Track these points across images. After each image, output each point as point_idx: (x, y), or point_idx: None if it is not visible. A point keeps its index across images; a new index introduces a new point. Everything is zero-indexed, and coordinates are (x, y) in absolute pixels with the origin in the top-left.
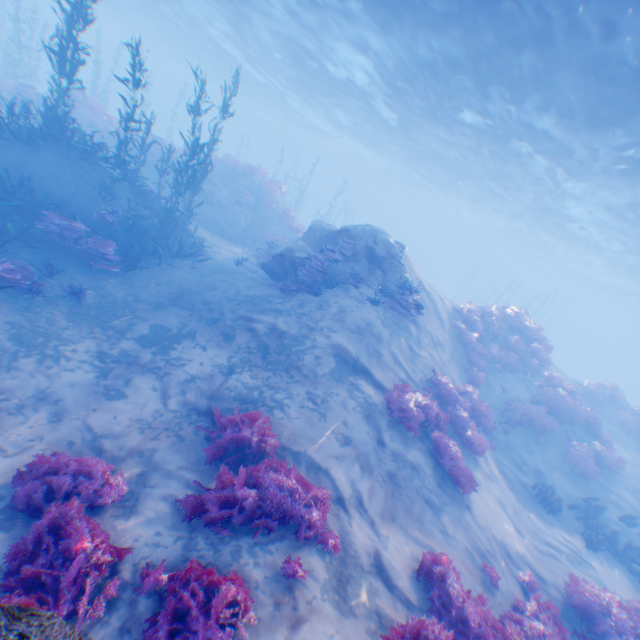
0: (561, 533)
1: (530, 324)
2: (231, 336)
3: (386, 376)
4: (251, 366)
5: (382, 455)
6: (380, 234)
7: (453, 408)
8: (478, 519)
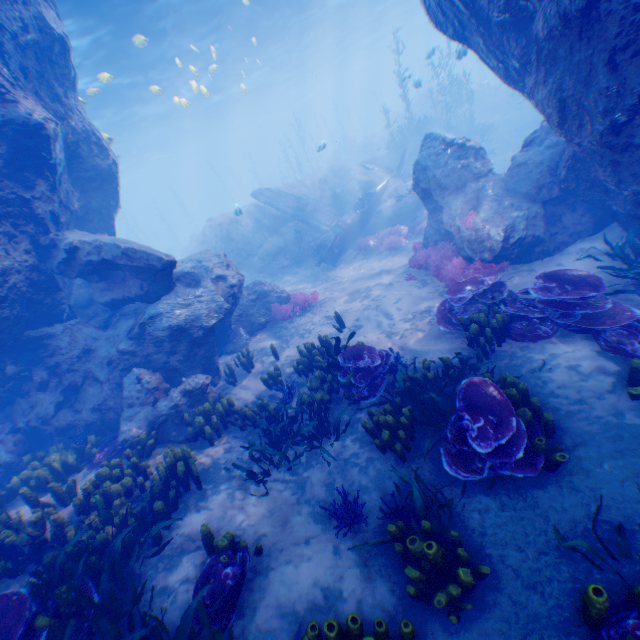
0: None
1: None
2: None
3: None
4: None
5: None
6: None
7: None
8: None
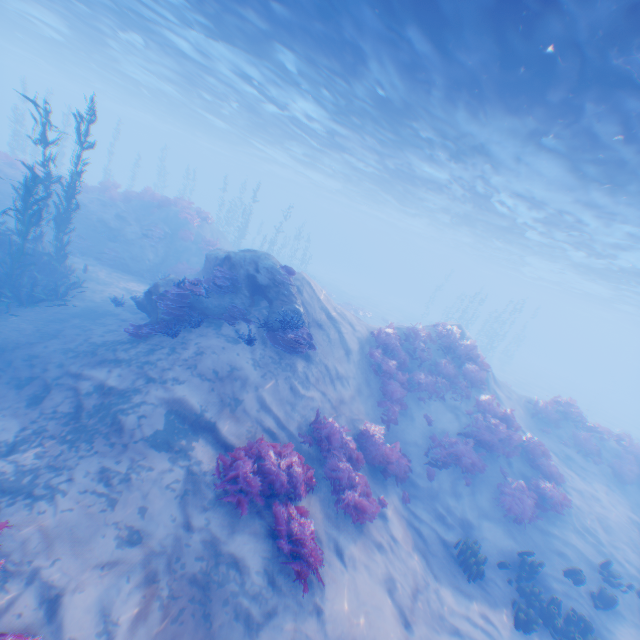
0: (482, 610)
1: (463, 342)
2: (40, 399)
3: (242, 430)
4: (45, 438)
5: (185, 552)
6: (263, 259)
7: (335, 460)
8: (329, 626)
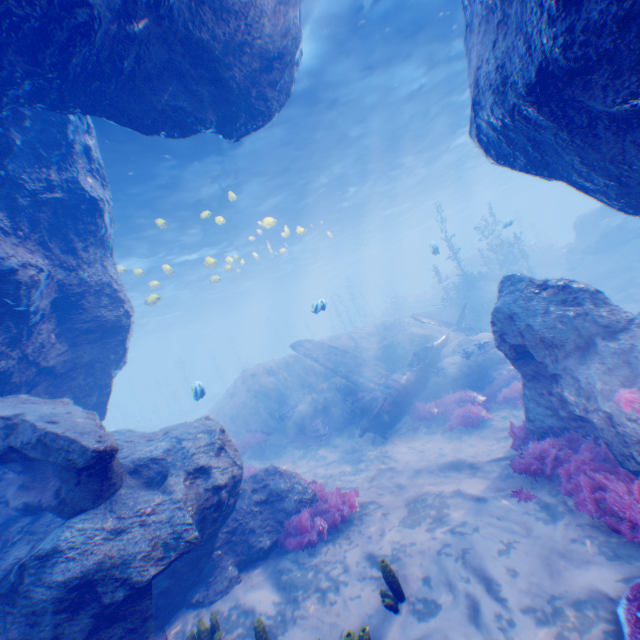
0: None
1: None
2: None
3: None
4: None
5: None
6: None
7: None
8: None
